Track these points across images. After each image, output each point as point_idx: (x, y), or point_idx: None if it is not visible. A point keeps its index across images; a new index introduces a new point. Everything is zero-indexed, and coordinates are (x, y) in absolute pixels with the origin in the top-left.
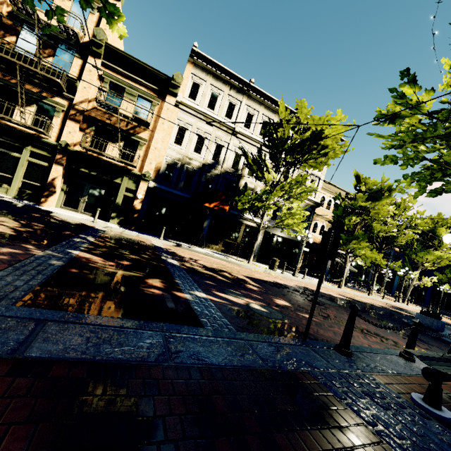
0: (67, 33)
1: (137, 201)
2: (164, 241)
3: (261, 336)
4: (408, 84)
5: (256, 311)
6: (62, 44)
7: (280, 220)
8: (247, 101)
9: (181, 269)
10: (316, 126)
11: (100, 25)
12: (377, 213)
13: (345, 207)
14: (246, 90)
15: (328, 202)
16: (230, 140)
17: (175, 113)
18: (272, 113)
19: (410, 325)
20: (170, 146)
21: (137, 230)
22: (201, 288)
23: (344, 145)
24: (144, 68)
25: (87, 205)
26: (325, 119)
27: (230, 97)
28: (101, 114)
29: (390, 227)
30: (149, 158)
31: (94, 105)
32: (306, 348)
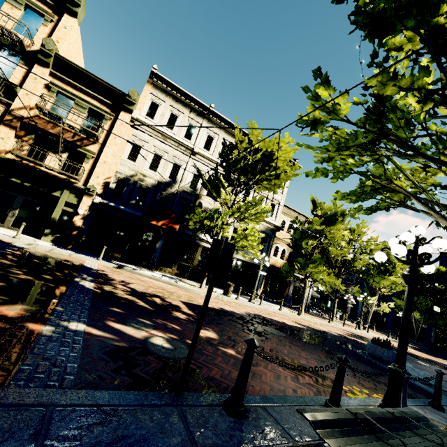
0: (11, 39)
1: (77, 217)
2: (103, 262)
3: (98, 394)
4: (322, 85)
5: (151, 347)
6: (5, 50)
7: (235, 241)
8: (207, 125)
9: (88, 293)
10: (267, 148)
11: (52, 36)
12: (333, 237)
13: (303, 231)
14: (206, 114)
15: (288, 226)
16: (189, 160)
17: (130, 129)
18: (232, 137)
19: (361, 357)
20: (123, 161)
21: (76, 250)
22: (91, 317)
23: (295, 168)
24: (98, 82)
25: (16, 219)
26: (274, 141)
27: (190, 119)
28: (43, 123)
29: (345, 251)
30: (97, 171)
31: (37, 113)
32: (170, 409)
